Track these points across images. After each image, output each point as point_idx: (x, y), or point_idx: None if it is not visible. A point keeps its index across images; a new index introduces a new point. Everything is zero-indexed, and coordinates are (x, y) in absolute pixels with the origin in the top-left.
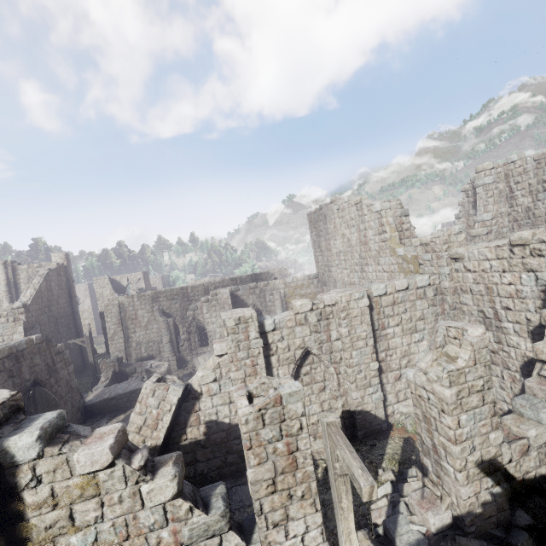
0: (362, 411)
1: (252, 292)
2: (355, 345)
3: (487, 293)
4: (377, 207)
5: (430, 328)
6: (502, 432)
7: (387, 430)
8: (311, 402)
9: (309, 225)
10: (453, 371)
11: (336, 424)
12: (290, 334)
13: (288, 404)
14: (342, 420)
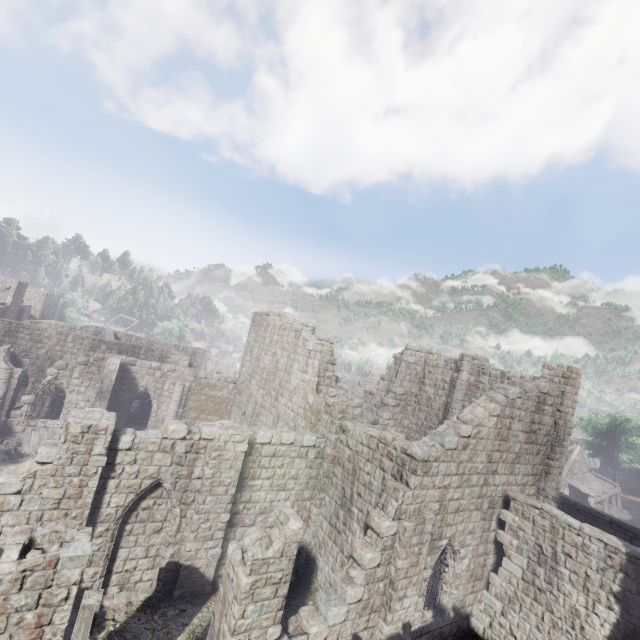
0: (190, 567)
1: (152, 373)
2: (214, 489)
3: (353, 473)
4: (310, 346)
5: (299, 489)
6: (281, 627)
7: (210, 593)
8: (137, 543)
9: (251, 324)
10: (258, 560)
11: (94, 608)
12: (146, 459)
13: (64, 569)
14: (164, 572)
